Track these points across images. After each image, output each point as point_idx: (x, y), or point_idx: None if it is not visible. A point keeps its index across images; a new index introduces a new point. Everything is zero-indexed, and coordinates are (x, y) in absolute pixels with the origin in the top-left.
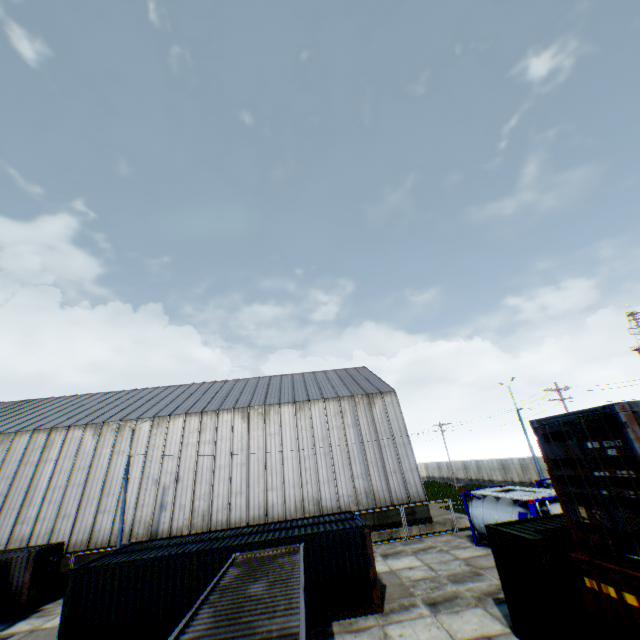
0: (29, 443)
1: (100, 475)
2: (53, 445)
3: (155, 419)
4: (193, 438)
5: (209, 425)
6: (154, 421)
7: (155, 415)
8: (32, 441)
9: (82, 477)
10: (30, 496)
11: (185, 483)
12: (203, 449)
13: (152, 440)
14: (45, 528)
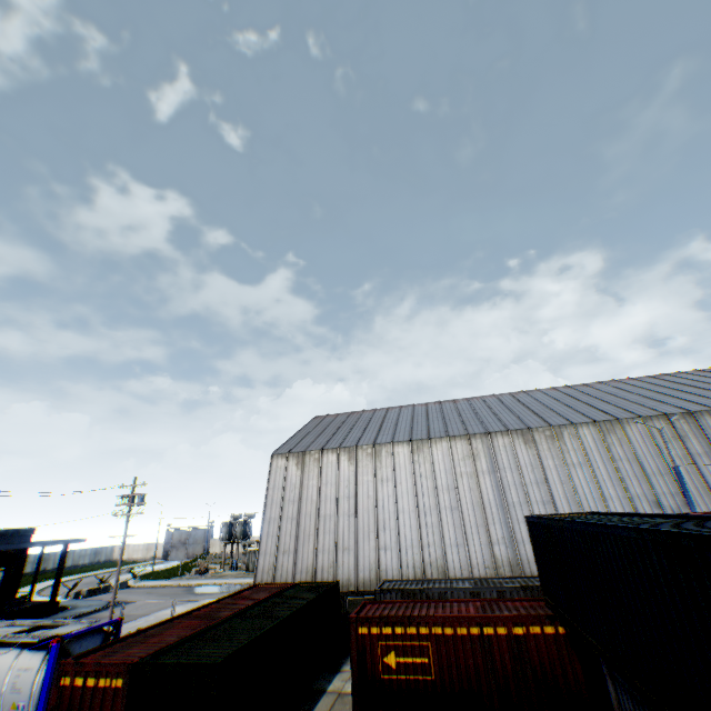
0: (450, 451)
1: (565, 492)
2: (480, 454)
3: (599, 424)
4: (675, 449)
5: (689, 432)
6: (599, 426)
7: (591, 419)
8: (452, 449)
9: (542, 493)
10: (488, 512)
11: (704, 509)
12: (702, 464)
13: (612, 450)
14: (531, 553)
